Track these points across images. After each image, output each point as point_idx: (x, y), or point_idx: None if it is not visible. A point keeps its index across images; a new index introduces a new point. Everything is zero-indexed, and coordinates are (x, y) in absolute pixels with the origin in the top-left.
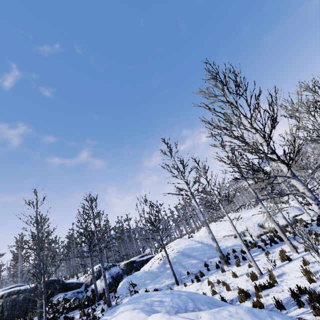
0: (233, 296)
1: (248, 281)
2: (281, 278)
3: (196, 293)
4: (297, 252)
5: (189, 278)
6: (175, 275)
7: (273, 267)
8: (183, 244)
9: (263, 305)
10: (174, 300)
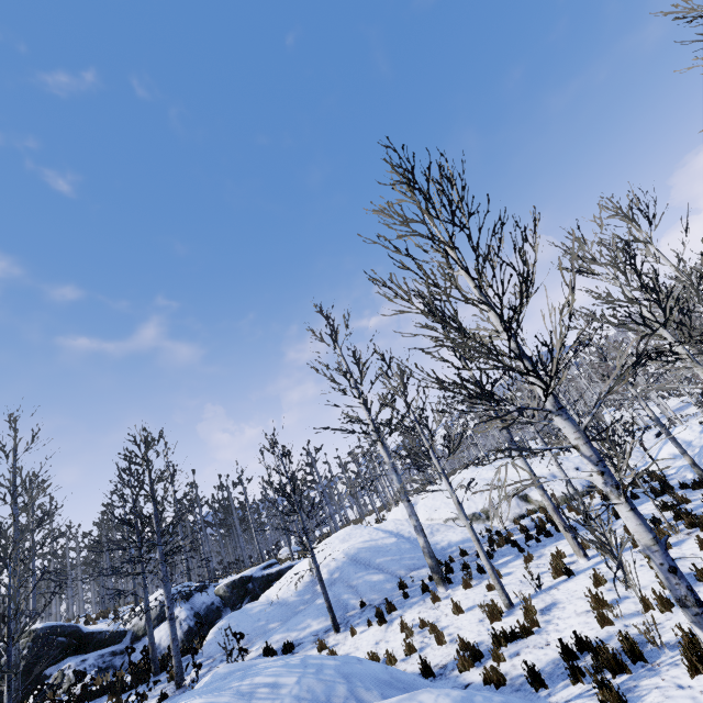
0: (448, 658)
1: (482, 623)
2: (548, 616)
3: (361, 659)
4: (587, 556)
5: (363, 616)
6: (333, 611)
7: (535, 590)
8: (357, 538)
9: (504, 677)
10: (306, 681)
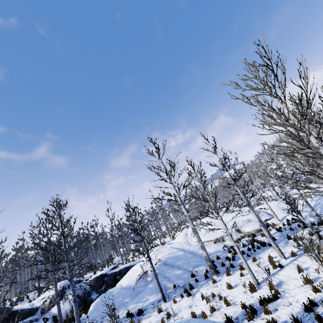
0: (236, 313)
1: (246, 293)
2: (281, 288)
3: (214, 321)
4: (285, 258)
5: (176, 292)
6: (162, 291)
7: (267, 275)
8: (164, 252)
9: None
10: None
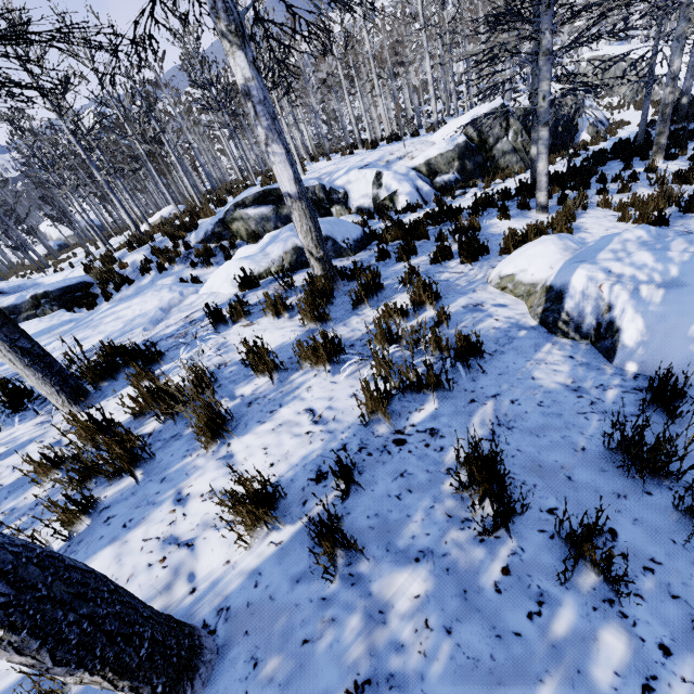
0: None
1: None
2: None
3: None
4: None
5: None
6: None
7: None
8: None
9: None
10: None
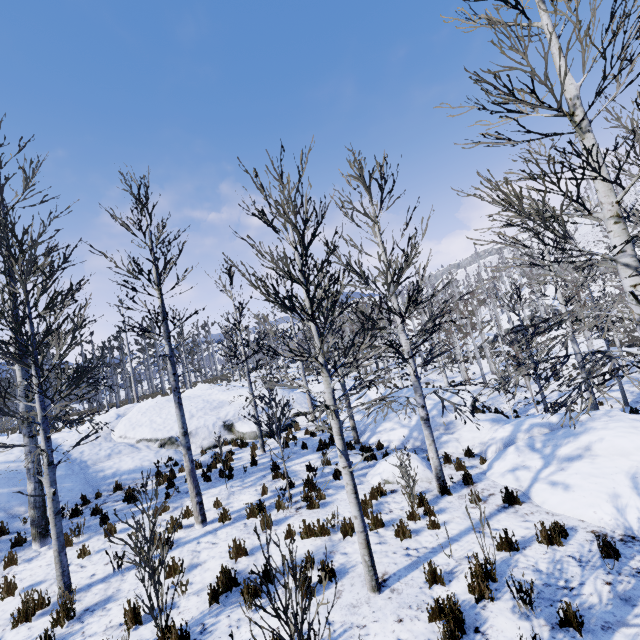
0: None
1: (10, 622)
2: (80, 624)
3: None
4: (204, 522)
5: None
6: None
7: (114, 570)
8: None
9: None
10: None
